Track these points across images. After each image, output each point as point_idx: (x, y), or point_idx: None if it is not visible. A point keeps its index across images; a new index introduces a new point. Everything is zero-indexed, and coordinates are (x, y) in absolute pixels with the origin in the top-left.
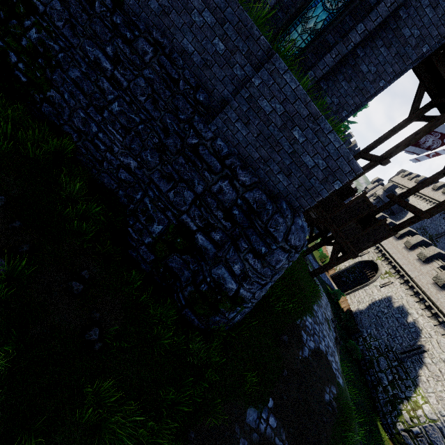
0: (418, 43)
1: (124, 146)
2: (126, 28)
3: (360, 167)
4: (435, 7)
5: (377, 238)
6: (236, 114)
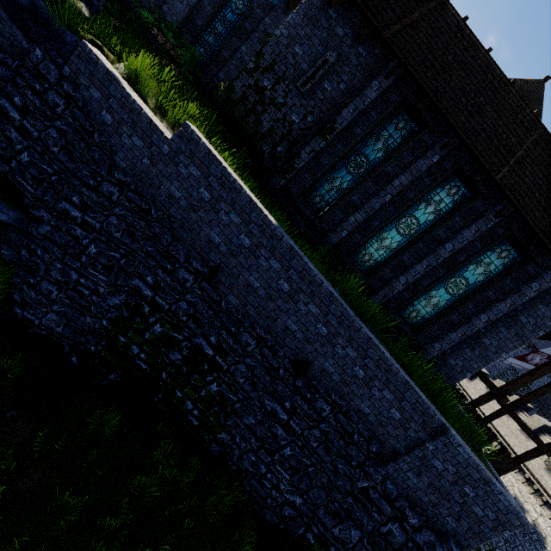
0: (534, 328)
1: (290, 483)
2: (306, 389)
3: (529, 523)
4: (547, 305)
5: (501, 470)
6: (408, 466)
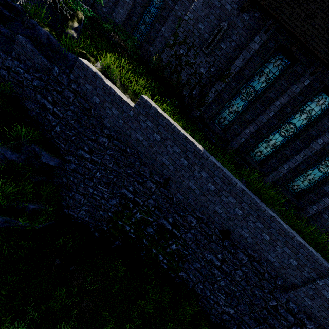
0: None
1: (225, 301)
2: (231, 247)
3: None
4: None
5: None
6: (304, 293)
